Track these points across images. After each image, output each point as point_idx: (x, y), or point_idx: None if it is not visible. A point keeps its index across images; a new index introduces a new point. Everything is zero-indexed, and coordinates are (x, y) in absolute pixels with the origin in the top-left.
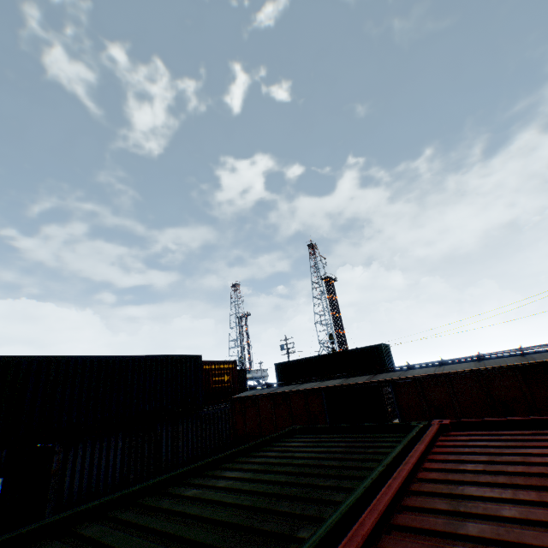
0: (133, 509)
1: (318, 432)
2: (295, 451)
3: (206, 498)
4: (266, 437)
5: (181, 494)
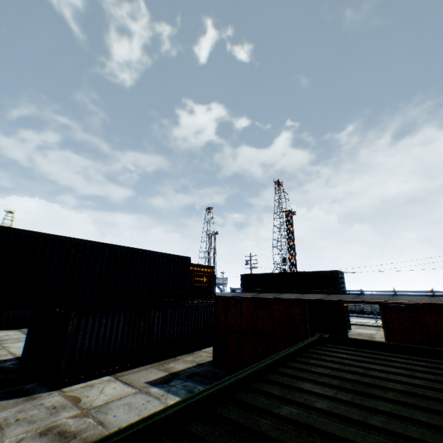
0: (219, 426)
1: (354, 345)
2: (360, 367)
3: (331, 433)
4: (304, 342)
5: (274, 412)
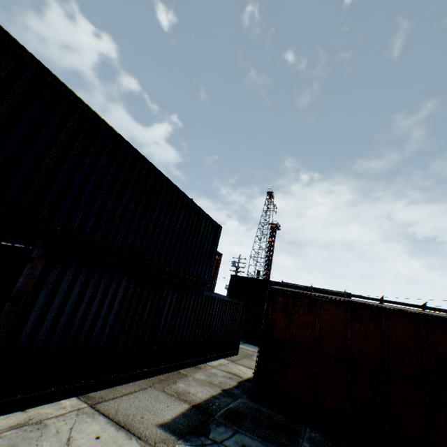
0: None
1: None
2: None
3: None
4: None
5: None
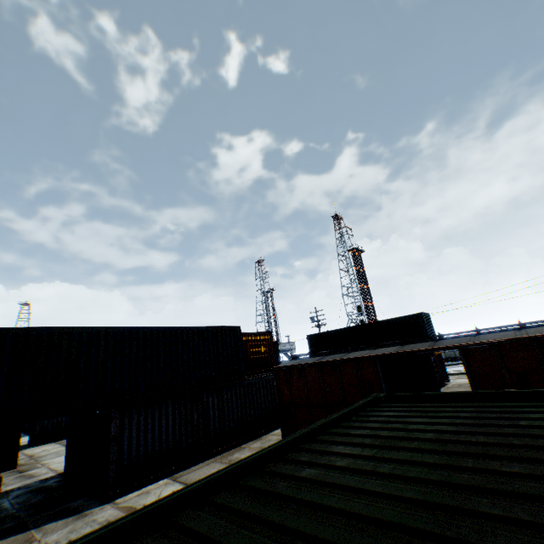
0: (240, 494)
1: (410, 401)
2: (403, 423)
3: (338, 484)
4: (353, 405)
5: (294, 475)
